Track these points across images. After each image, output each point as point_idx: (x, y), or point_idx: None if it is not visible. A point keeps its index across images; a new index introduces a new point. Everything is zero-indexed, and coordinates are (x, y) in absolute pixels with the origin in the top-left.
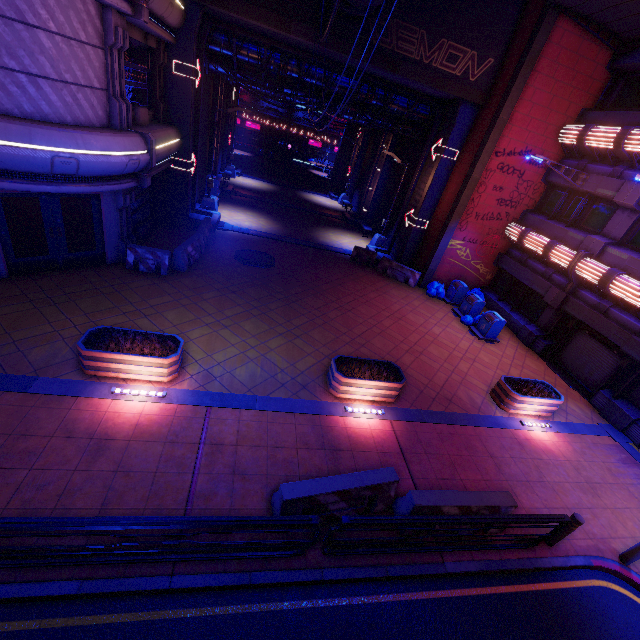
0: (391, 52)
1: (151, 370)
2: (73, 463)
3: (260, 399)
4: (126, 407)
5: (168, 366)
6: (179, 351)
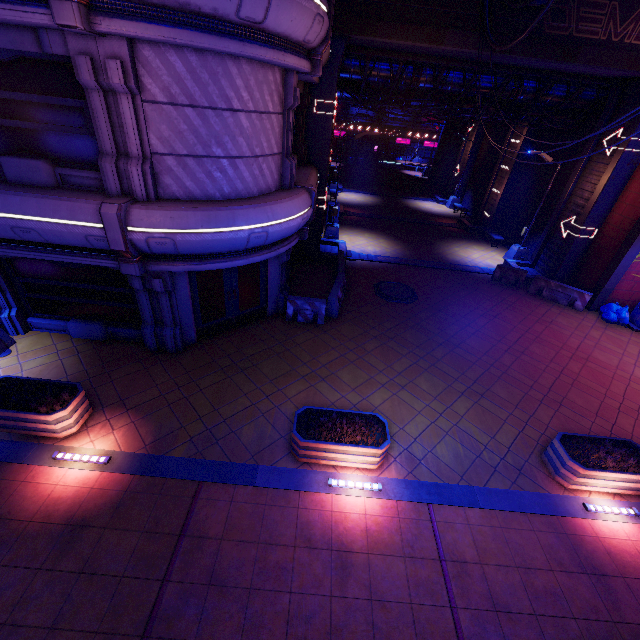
0: (568, 38)
1: (362, 458)
2: (326, 585)
3: (479, 492)
4: (348, 505)
5: (380, 454)
6: (389, 437)
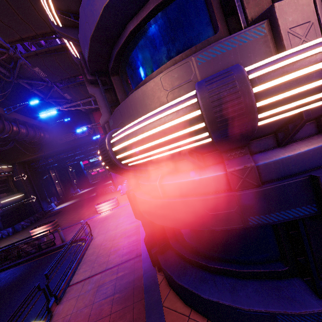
0: (66, 142)
1: None
2: None
3: None
4: None
5: None
6: None
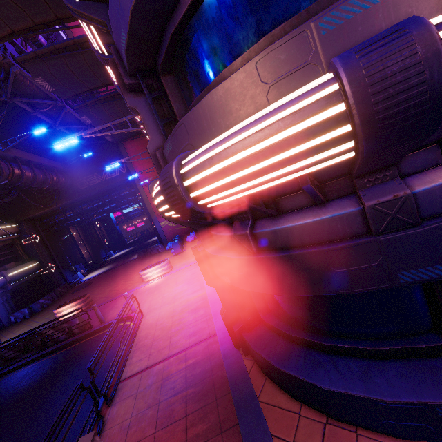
0: (89, 186)
1: None
2: None
3: None
4: None
5: None
6: None
